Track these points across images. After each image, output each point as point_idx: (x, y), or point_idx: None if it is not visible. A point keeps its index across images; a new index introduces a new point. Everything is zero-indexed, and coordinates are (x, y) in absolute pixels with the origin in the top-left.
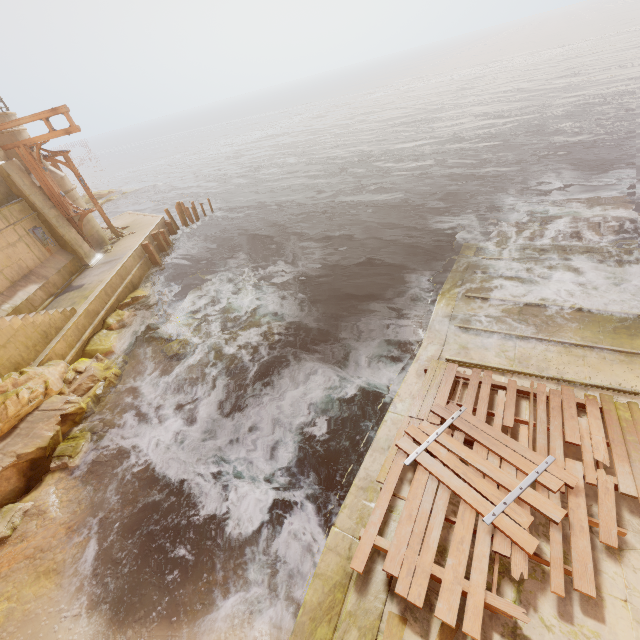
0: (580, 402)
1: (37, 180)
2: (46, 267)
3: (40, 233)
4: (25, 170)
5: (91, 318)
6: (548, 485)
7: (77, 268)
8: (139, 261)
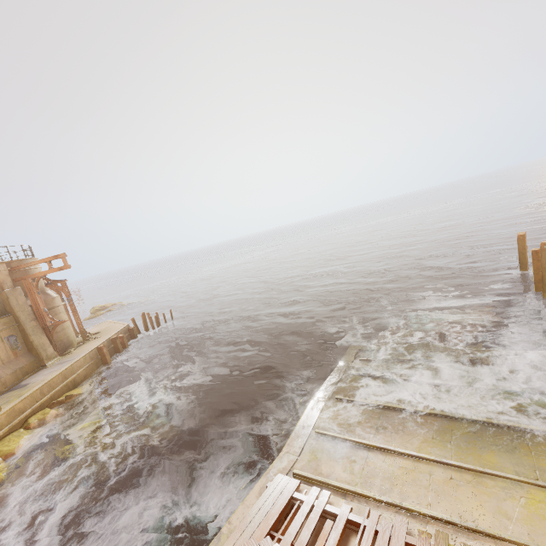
0: (411, 542)
1: (30, 300)
2: (5, 368)
3: (13, 340)
4: (25, 294)
5: (13, 416)
6: None
7: (34, 368)
8: (90, 361)
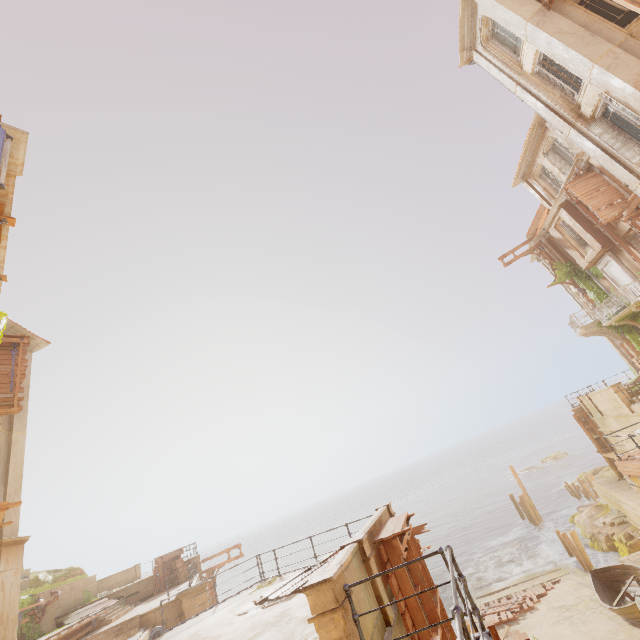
0: (524, 591)
1: (209, 593)
2: None
3: None
4: None
5: None
6: (519, 600)
7: None
8: None
